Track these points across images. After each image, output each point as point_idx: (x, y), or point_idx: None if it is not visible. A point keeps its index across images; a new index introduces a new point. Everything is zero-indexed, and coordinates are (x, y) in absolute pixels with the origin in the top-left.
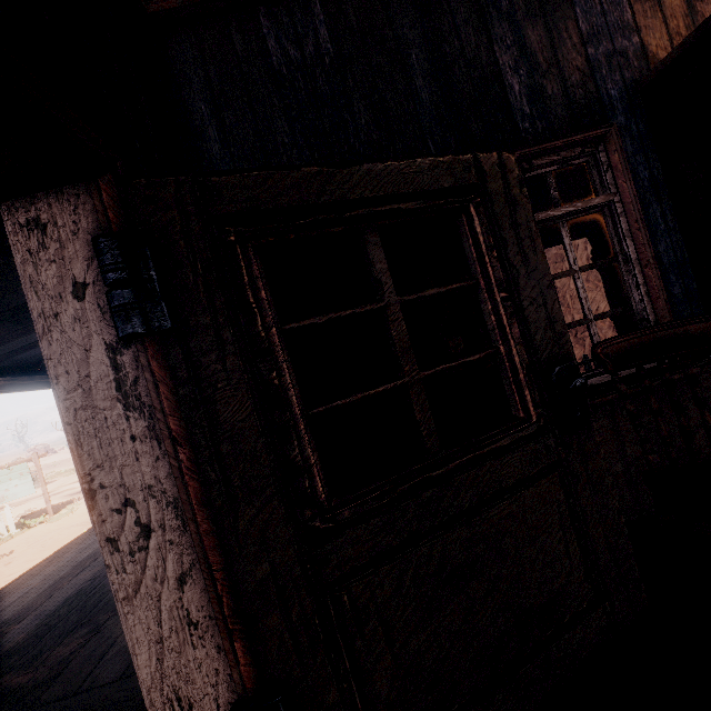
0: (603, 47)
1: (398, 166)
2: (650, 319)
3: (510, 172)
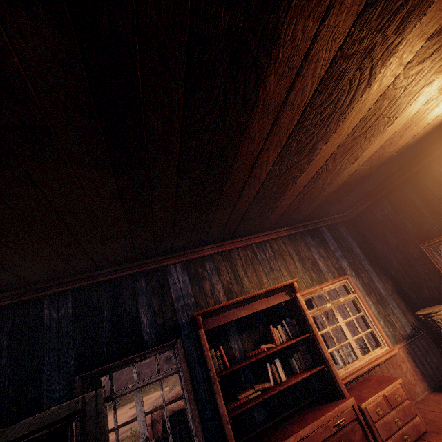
0: (181, 303)
1: (41, 414)
2: (193, 432)
3: (100, 397)
